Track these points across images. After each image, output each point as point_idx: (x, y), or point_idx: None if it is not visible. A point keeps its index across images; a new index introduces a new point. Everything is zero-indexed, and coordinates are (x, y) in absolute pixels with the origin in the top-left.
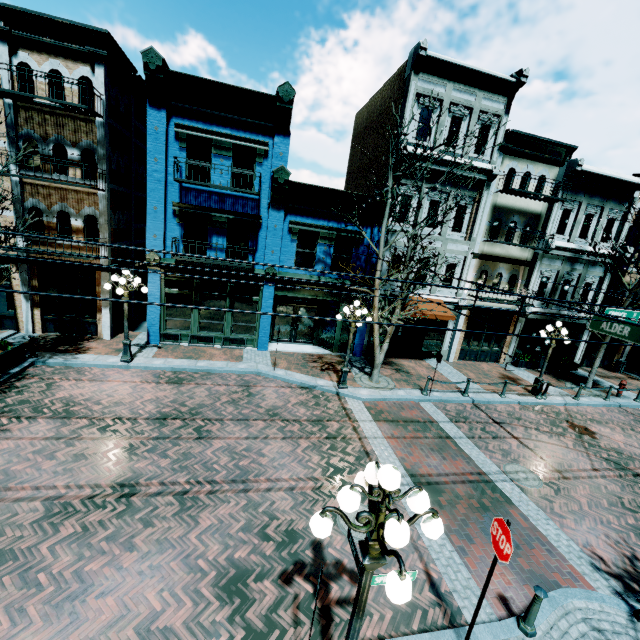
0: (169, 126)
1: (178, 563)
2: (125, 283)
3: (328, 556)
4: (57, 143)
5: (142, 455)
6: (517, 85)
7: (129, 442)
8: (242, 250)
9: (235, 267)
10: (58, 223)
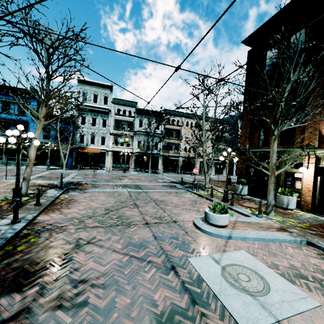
0: None
1: None
2: None
3: None
4: None
5: None
6: (111, 86)
7: None
8: None
9: None
10: None
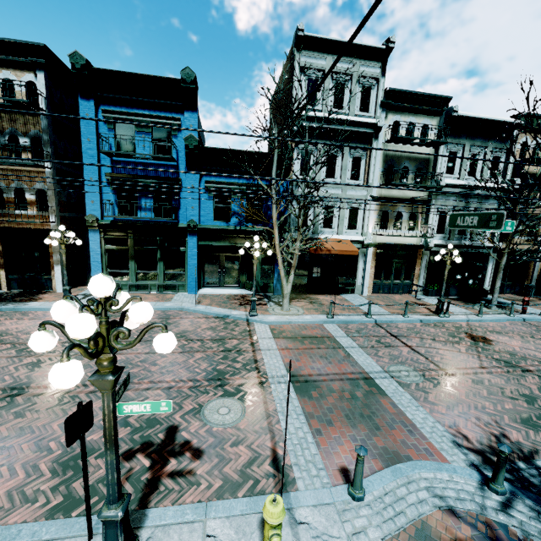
0: (98, 113)
1: (30, 444)
2: (62, 238)
3: (179, 438)
4: (12, 135)
5: (44, 367)
6: (387, 51)
7: (38, 358)
8: (168, 209)
9: (162, 223)
10: (16, 198)
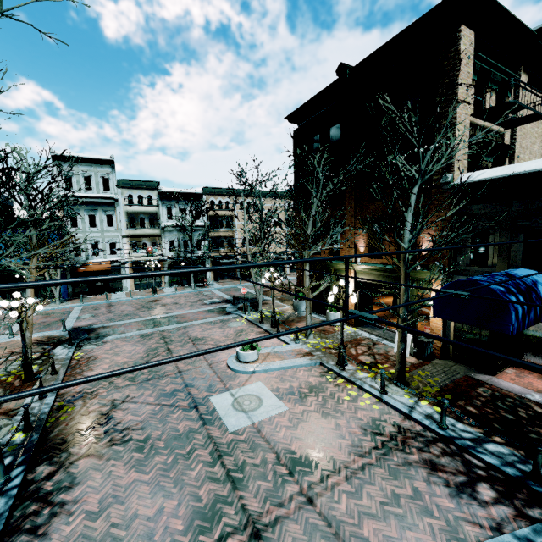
0: None
1: None
2: None
3: None
4: None
5: None
6: (112, 161)
7: None
8: None
9: None
10: None
